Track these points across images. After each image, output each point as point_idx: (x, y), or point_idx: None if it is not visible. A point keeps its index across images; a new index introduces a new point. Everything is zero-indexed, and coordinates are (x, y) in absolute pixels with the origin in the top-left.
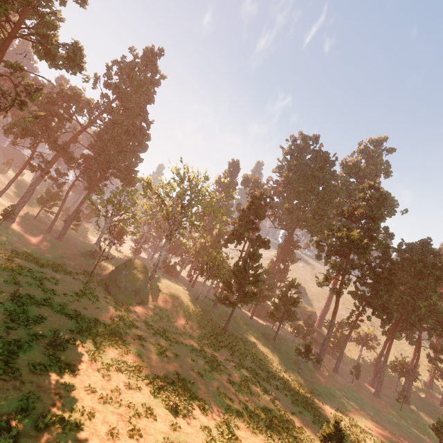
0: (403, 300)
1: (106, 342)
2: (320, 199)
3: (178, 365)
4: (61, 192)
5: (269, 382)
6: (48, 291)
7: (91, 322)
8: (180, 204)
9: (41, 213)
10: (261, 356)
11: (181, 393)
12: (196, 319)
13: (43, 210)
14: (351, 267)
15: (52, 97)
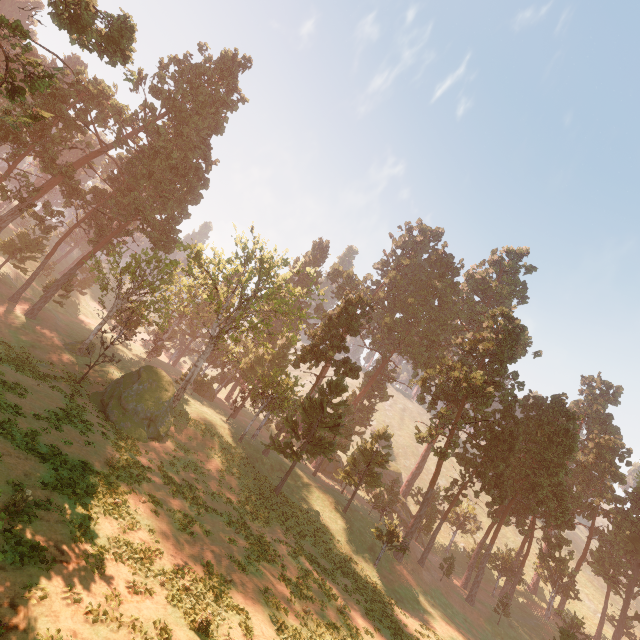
0: (522, 473)
1: (100, 507)
2: (434, 317)
3: (210, 548)
4: (47, 239)
5: (336, 579)
6: (8, 408)
7: (76, 470)
8: (240, 294)
9: (5, 267)
10: (326, 536)
11: (212, 599)
12: (238, 471)
13: (10, 263)
14: (463, 420)
15: (61, 88)
